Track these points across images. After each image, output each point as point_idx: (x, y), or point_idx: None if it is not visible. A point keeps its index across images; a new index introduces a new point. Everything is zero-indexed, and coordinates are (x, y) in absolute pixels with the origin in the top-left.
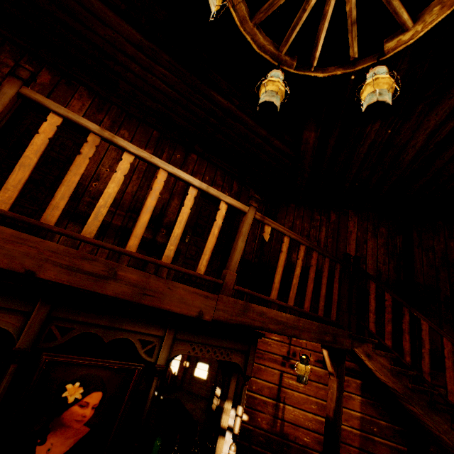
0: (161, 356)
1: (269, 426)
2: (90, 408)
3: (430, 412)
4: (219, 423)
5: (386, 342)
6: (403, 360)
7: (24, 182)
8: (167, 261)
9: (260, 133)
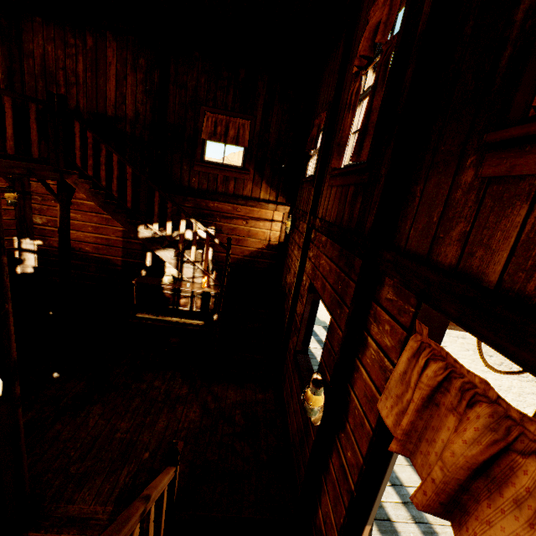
0: None
1: None
2: None
3: (116, 215)
4: None
5: (90, 173)
6: (101, 185)
7: None
8: None
9: None
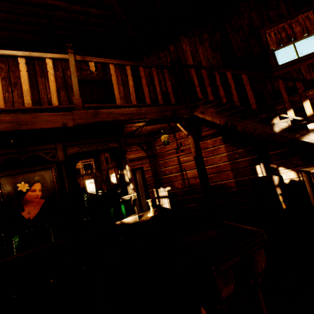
0: (60, 156)
1: (182, 185)
2: (38, 191)
3: (243, 121)
4: (125, 181)
5: (210, 98)
6: (222, 103)
7: None
8: (29, 106)
9: (76, 9)
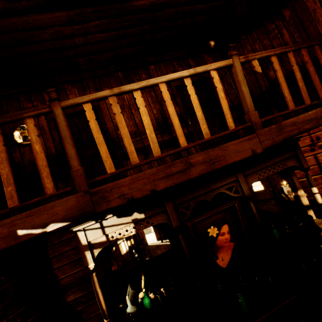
0: (244, 190)
1: None
2: (226, 234)
3: None
4: (301, 204)
5: None
6: None
7: (108, 152)
8: (208, 137)
9: None
